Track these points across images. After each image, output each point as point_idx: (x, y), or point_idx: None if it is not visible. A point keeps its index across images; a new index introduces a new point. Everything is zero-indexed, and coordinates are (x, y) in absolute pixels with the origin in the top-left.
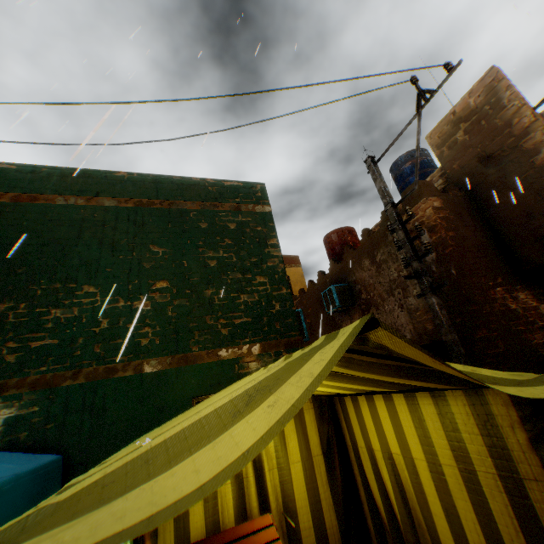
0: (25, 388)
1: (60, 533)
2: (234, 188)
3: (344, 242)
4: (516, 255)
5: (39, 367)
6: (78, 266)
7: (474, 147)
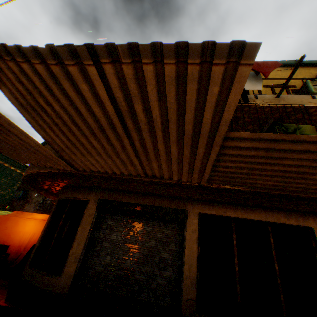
0: None
1: None
2: (23, 166)
3: None
4: None
5: None
6: None
7: None
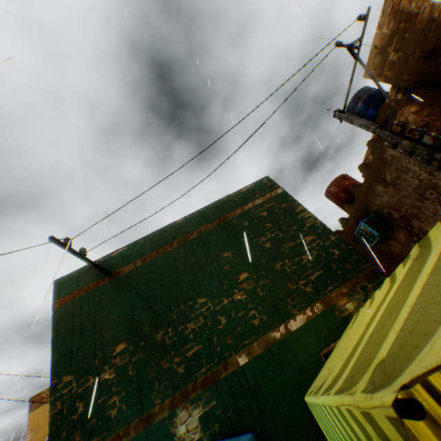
0: (198, 388)
1: (436, 344)
2: (250, 190)
3: (344, 188)
4: None
5: (199, 369)
6: (186, 289)
7: (412, 55)
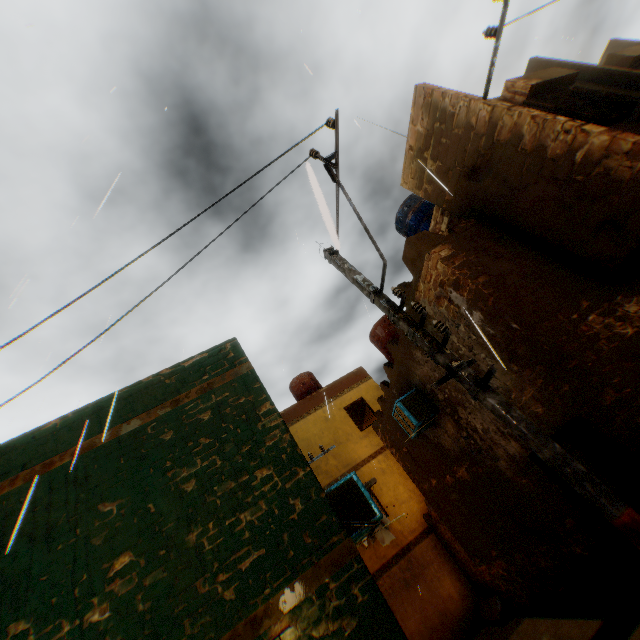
0: None
1: None
2: (197, 364)
3: (393, 333)
4: (586, 258)
5: None
6: (2, 594)
7: (453, 168)
